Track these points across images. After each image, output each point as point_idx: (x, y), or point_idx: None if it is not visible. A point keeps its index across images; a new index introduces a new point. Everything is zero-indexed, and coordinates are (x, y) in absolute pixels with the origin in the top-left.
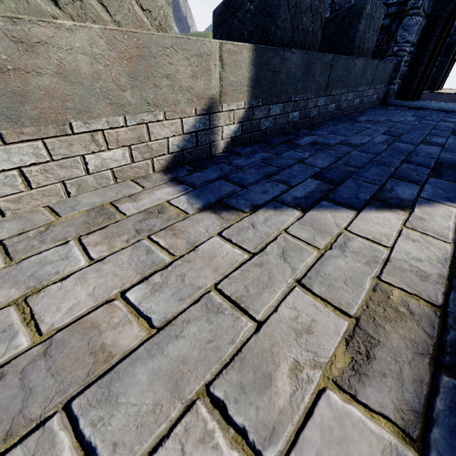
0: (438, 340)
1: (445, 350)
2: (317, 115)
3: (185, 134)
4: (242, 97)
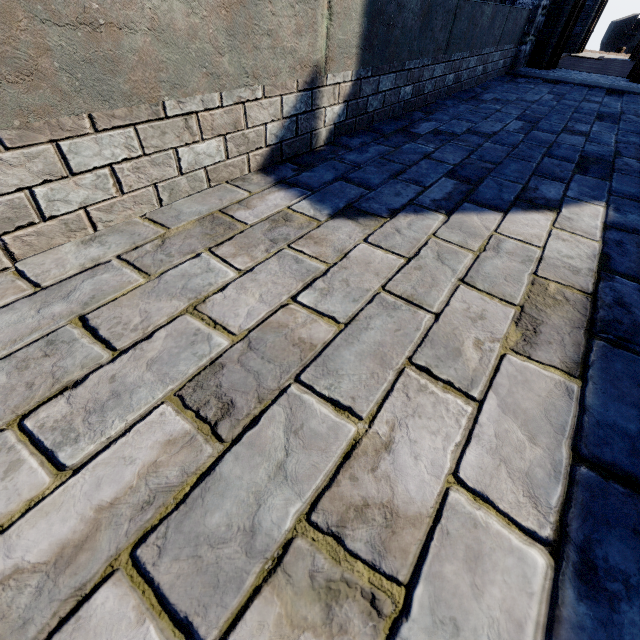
0: (589, 320)
1: (595, 326)
2: (432, 90)
3: (285, 118)
4: (350, 65)
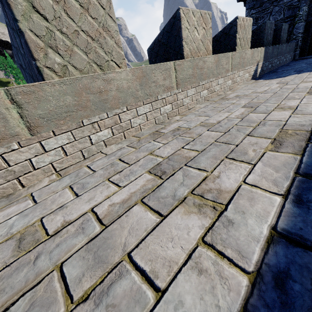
0: None
1: None
2: (274, 66)
3: (254, 71)
4: (262, 61)
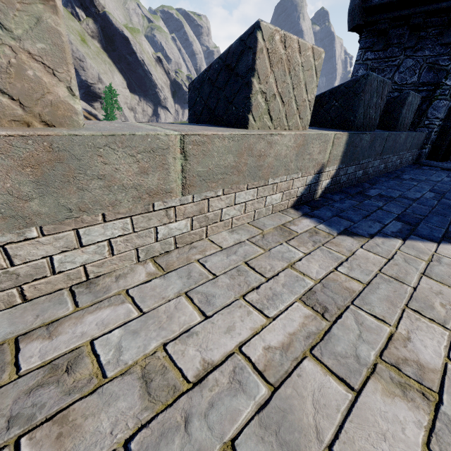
0: None
1: None
2: (372, 172)
3: (306, 185)
4: (336, 163)
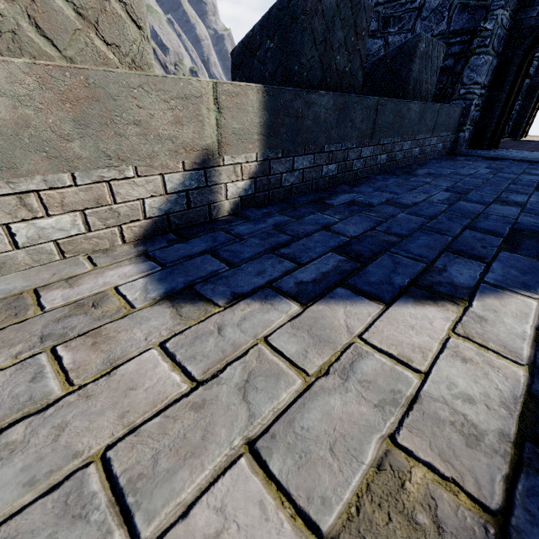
0: None
1: None
2: (362, 167)
3: (170, 193)
4: (252, 148)
